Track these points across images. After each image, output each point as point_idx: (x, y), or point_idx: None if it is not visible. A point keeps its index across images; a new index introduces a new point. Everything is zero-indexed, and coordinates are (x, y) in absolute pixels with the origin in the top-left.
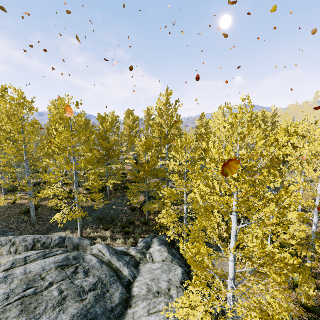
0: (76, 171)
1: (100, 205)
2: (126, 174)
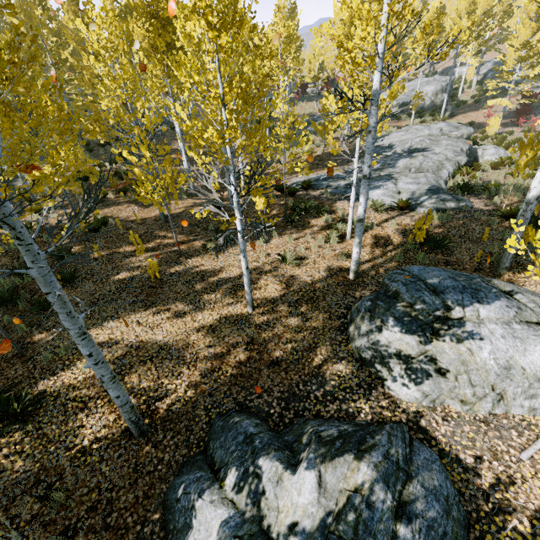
0: None
1: None
2: None
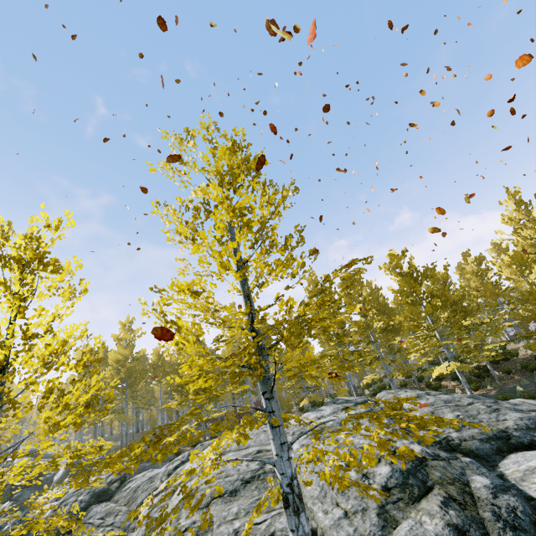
0: (432, 321)
1: (489, 392)
2: (514, 349)
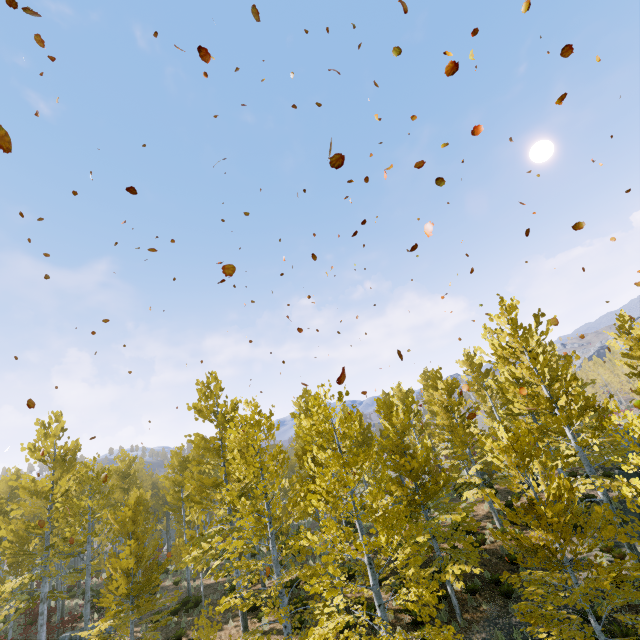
0: (369, 556)
1: None
2: (480, 533)
